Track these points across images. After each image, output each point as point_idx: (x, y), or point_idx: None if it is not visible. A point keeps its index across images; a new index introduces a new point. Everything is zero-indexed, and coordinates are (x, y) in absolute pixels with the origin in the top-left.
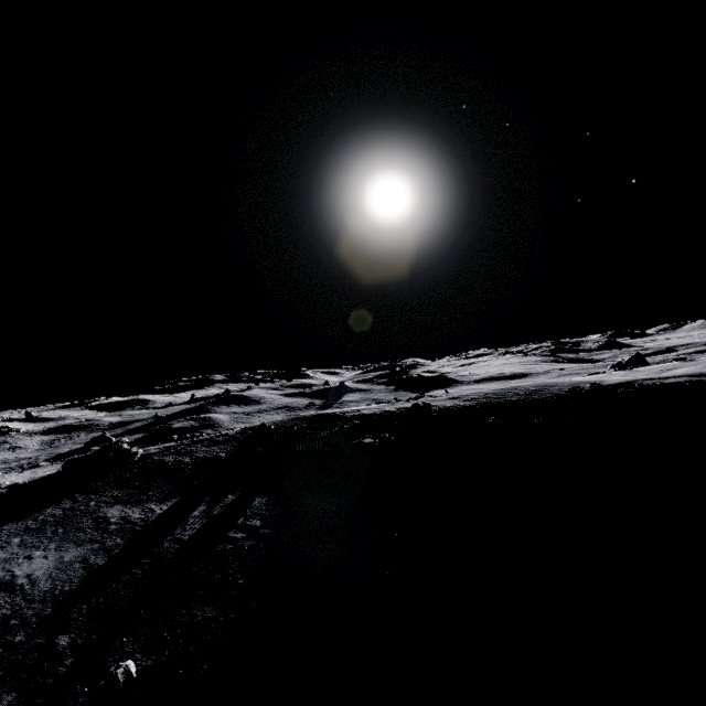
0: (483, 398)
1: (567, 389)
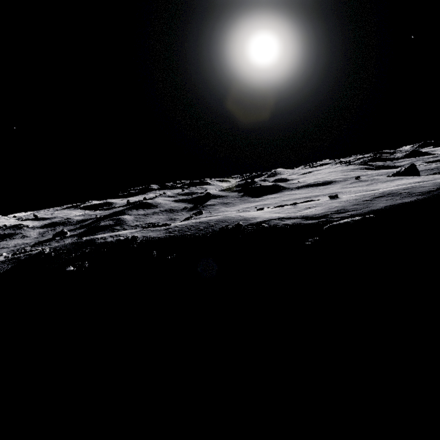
0: (177, 231)
1: (220, 228)
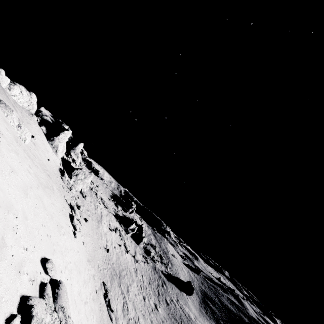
0: None
1: None
